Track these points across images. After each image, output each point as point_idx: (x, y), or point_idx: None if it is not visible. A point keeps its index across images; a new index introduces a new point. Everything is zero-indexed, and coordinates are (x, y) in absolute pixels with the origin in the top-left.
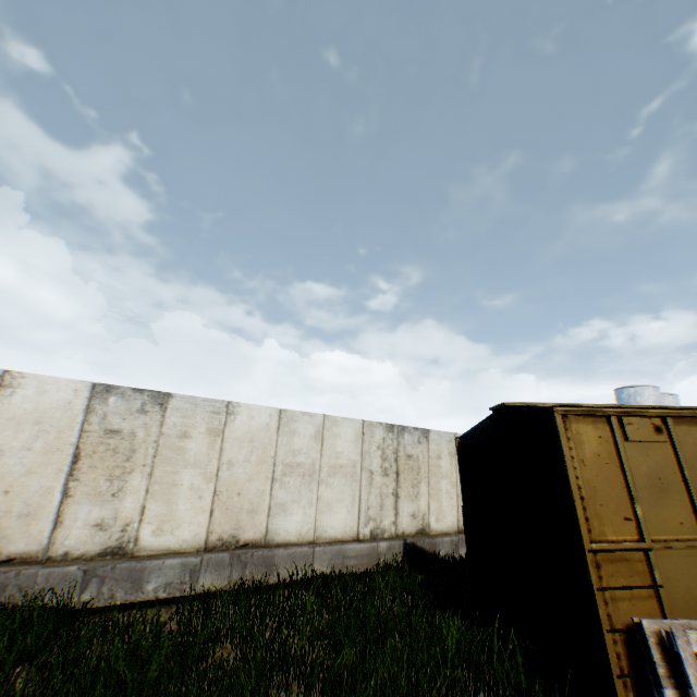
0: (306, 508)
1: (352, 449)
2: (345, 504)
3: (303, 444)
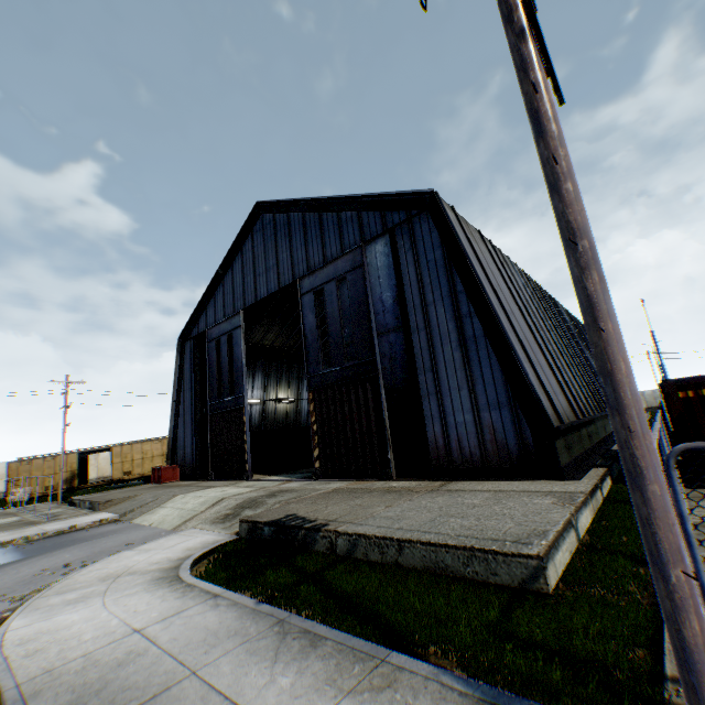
0: None
1: (6, 470)
2: (3, 484)
3: None
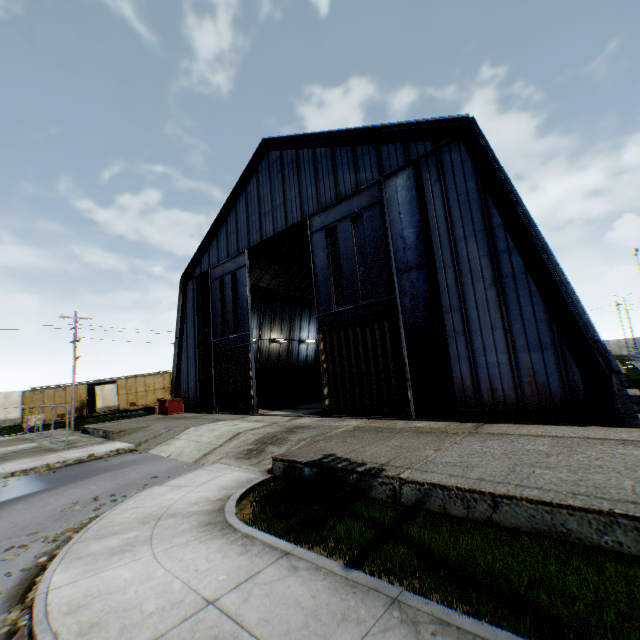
0: (4, 413)
1: (20, 398)
2: (18, 411)
3: (1, 400)
